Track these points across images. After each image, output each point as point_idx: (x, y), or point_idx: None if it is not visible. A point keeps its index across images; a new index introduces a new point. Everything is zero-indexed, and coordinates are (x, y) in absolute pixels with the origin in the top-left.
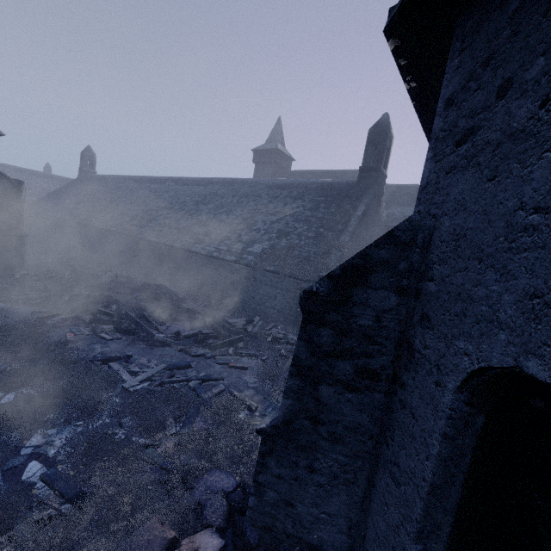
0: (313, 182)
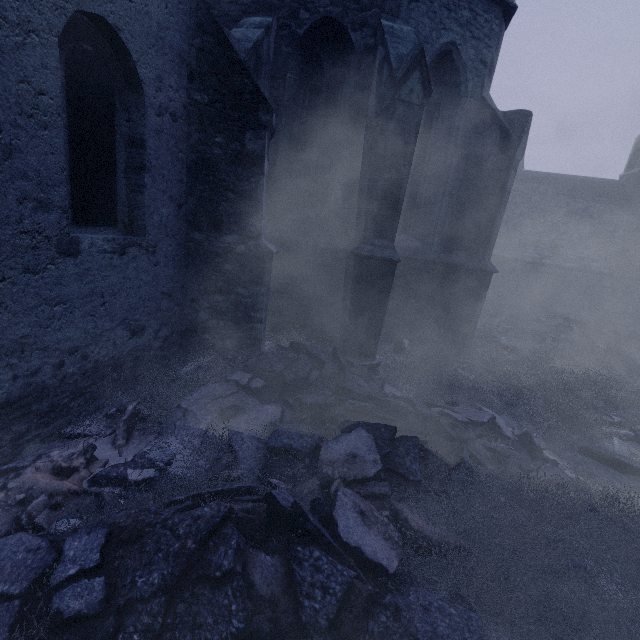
0: (572, 179)
